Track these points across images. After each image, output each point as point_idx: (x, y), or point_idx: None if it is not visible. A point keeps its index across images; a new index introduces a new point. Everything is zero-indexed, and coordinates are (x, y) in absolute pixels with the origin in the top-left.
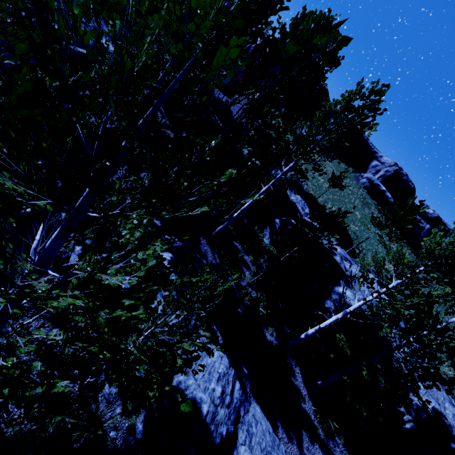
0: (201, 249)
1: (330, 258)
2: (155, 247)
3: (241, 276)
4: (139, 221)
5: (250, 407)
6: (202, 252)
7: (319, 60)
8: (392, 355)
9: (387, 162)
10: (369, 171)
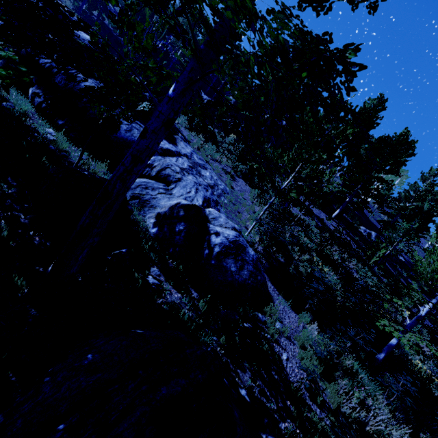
0: None
1: None
2: None
3: None
4: None
5: None
6: None
7: None
8: None
9: None
10: None
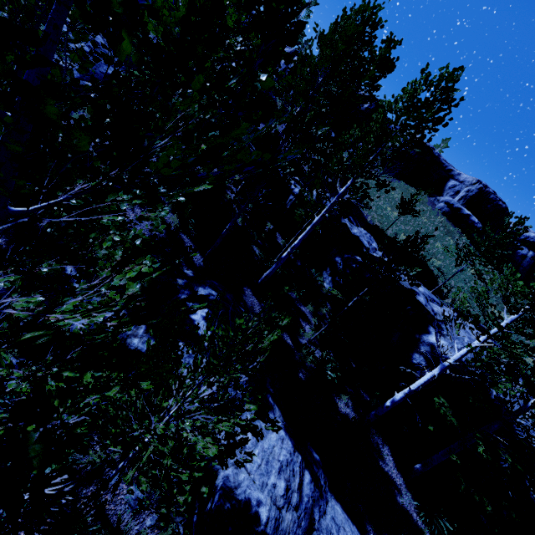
0: (246, 302)
1: (412, 299)
2: (141, 266)
3: (299, 331)
4: (124, 237)
5: (327, 507)
6: (247, 304)
7: (369, 65)
8: (517, 422)
9: (467, 180)
10: (446, 194)
